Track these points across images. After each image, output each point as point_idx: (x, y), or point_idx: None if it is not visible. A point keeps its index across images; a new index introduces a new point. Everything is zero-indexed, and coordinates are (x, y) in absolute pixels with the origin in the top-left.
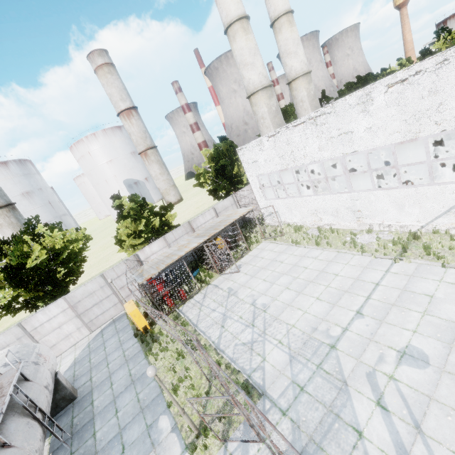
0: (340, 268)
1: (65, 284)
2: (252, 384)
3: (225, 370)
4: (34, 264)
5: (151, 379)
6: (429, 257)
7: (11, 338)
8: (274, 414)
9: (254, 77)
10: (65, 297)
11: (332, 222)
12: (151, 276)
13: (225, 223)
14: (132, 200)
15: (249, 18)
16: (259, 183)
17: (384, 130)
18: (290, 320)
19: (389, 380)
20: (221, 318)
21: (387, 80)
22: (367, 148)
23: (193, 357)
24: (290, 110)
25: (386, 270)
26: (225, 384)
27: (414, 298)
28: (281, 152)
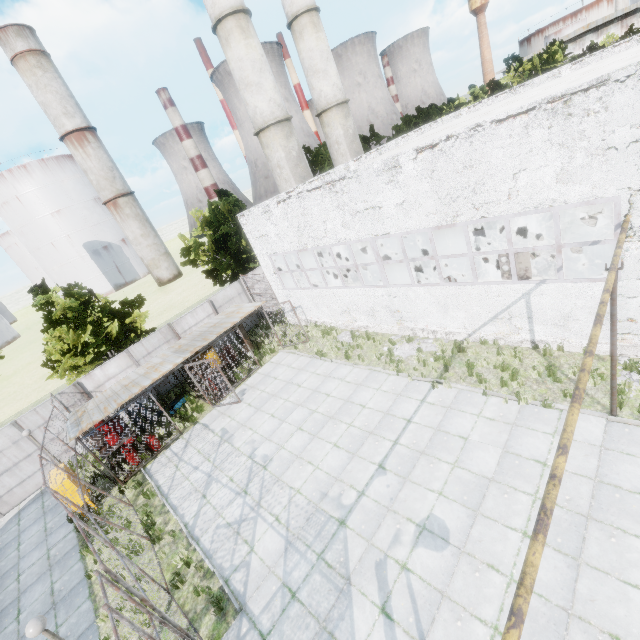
0: (369, 396)
1: None
2: (227, 594)
3: (195, 573)
4: None
5: (83, 597)
6: (472, 379)
7: None
8: None
9: (262, 105)
10: None
11: (369, 323)
12: (90, 425)
13: (219, 329)
14: (69, 294)
15: (249, 13)
16: (272, 266)
17: (417, 209)
18: (295, 482)
19: (401, 572)
20: (204, 481)
21: (450, 119)
22: (401, 230)
23: (137, 568)
24: (325, 153)
25: (422, 399)
26: (148, 638)
27: (447, 443)
28: (296, 225)
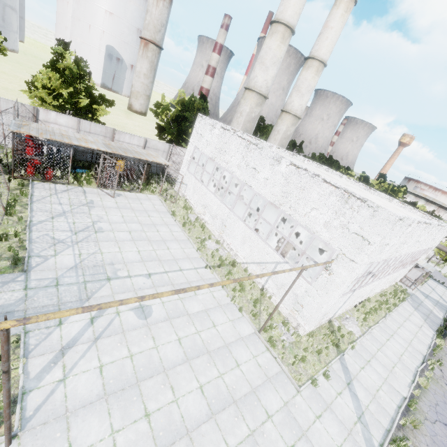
0: (176, 247)
1: None
2: (25, 261)
3: (16, 242)
4: None
5: None
6: (225, 278)
7: None
8: (18, 285)
9: (260, 78)
10: None
11: (209, 221)
12: (26, 133)
13: (137, 155)
14: (77, 62)
15: (294, 34)
16: (192, 153)
17: (271, 187)
18: (104, 249)
19: (115, 313)
20: (59, 212)
21: (336, 174)
22: (257, 190)
23: None
24: (270, 130)
25: (196, 267)
26: None
27: None
28: (219, 145)
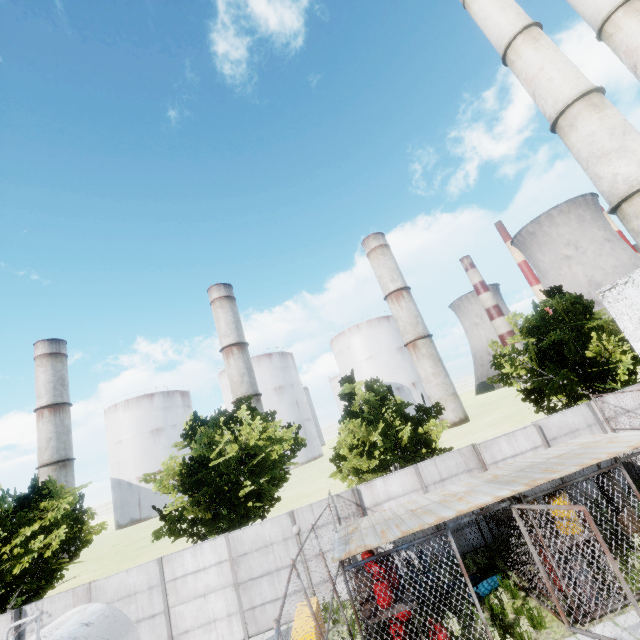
0: None
1: (244, 510)
2: None
3: None
4: (217, 462)
5: None
6: None
7: (142, 581)
8: None
9: (626, 169)
10: (228, 535)
11: None
12: (360, 549)
13: (577, 459)
14: (370, 386)
15: (602, 92)
16: None
17: None
18: None
19: None
20: None
21: None
22: None
23: None
24: None
25: None
26: None
27: None
28: None
